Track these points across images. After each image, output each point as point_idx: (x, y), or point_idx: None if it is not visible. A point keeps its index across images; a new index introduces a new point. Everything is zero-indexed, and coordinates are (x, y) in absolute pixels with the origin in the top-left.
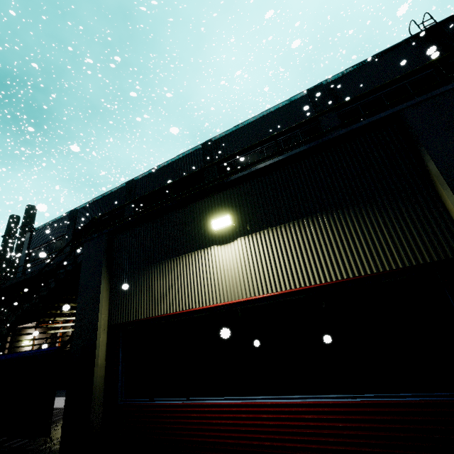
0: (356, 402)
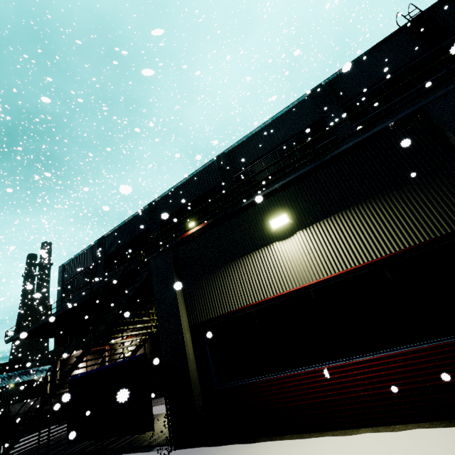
0: (434, 345)
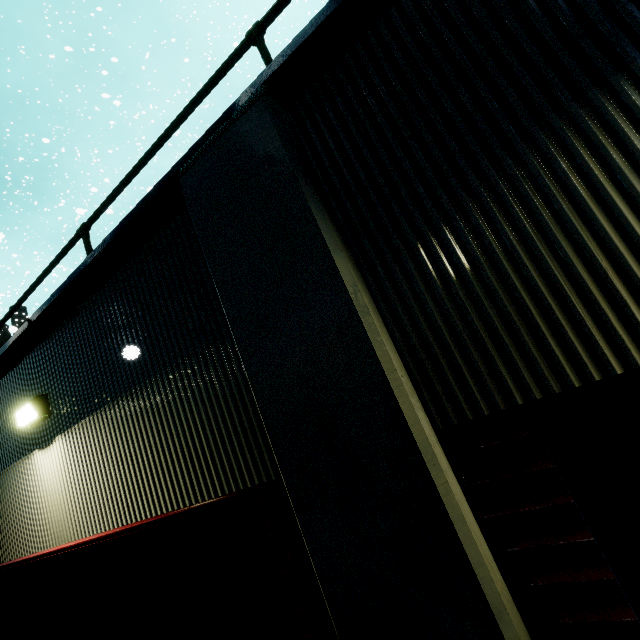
0: None
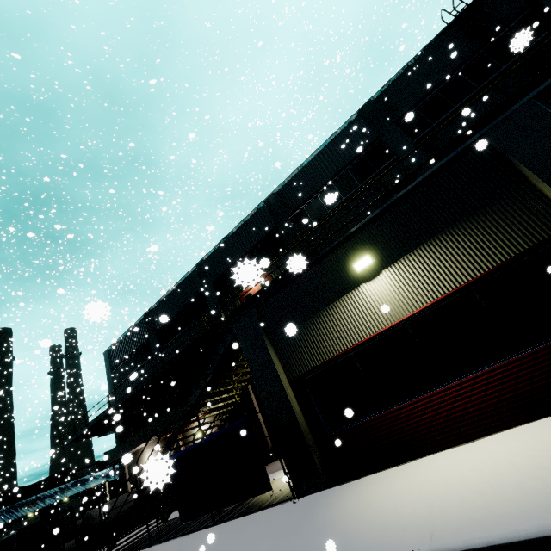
0: (529, 353)
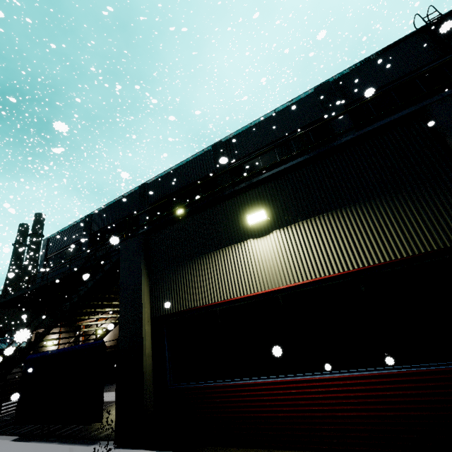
0: (401, 372)
